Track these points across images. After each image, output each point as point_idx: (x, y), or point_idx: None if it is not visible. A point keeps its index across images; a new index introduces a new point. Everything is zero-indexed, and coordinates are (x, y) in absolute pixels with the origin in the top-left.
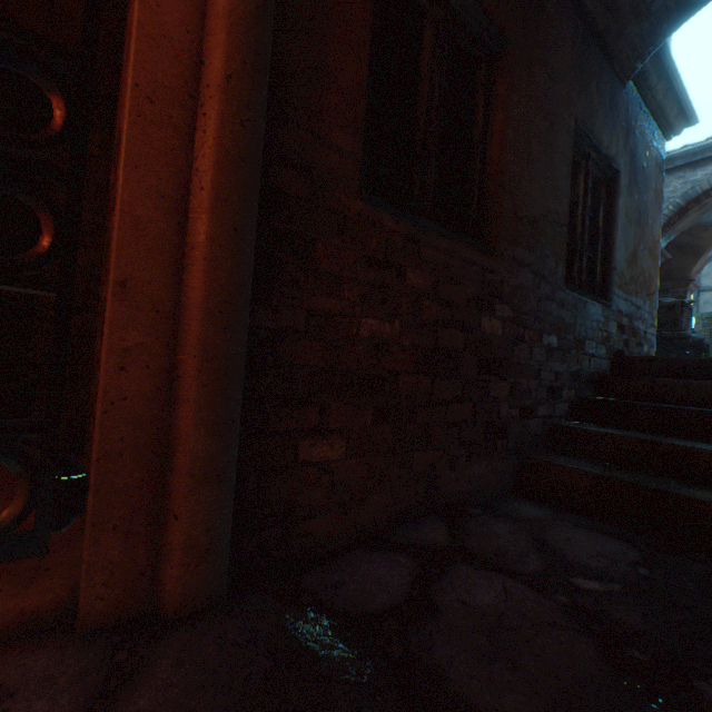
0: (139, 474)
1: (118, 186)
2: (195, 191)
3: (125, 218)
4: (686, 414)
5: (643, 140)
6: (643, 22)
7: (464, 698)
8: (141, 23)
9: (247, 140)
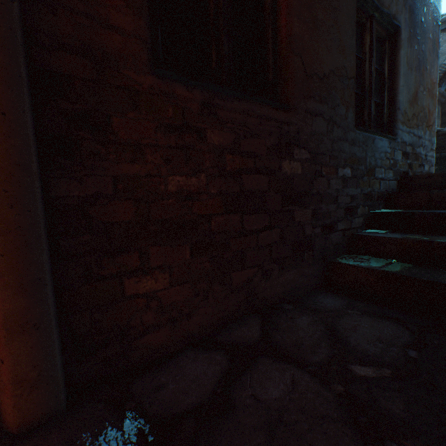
0: None
1: None
2: None
3: None
4: None
5: None
6: None
7: None
8: None
9: None
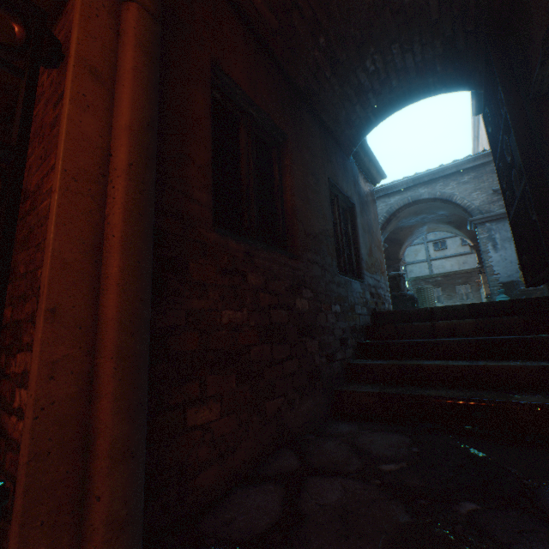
0: (64, 467)
1: (49, 238)
2: (108, 237)
3: (55, 261)
4: (415, 344)
5: (363, 186)
6: (352, 129)
7: None
8: (69, 132)
9: (144, 202)
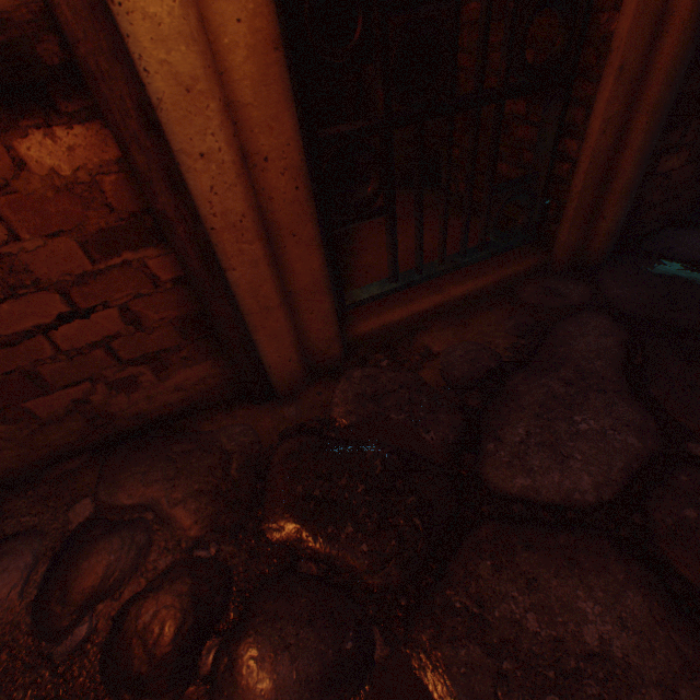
0: (591, 197)
1: None
2: None
3: (637, 7)
4: None
5: None
6: None
7: None
8: None
9: None
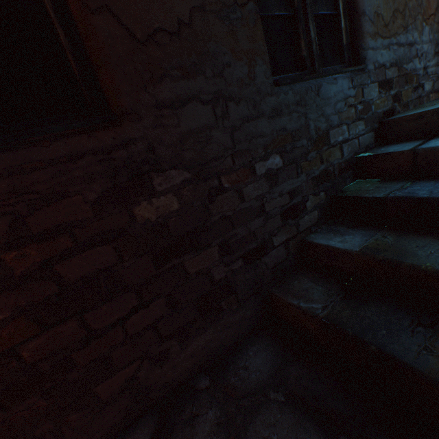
0: None
1: None
2: None
3: None
4: None
5: None
6: None
7: None
8: None
9: None
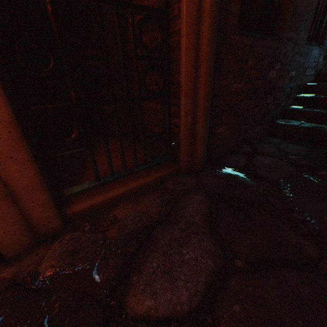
0: (189, 141)
1: (182, 62)
2: (199, 57)
3: (185, 73)
4: None
5: None
6: None
7: (266, 177)
8: None
9: (214, 31)
